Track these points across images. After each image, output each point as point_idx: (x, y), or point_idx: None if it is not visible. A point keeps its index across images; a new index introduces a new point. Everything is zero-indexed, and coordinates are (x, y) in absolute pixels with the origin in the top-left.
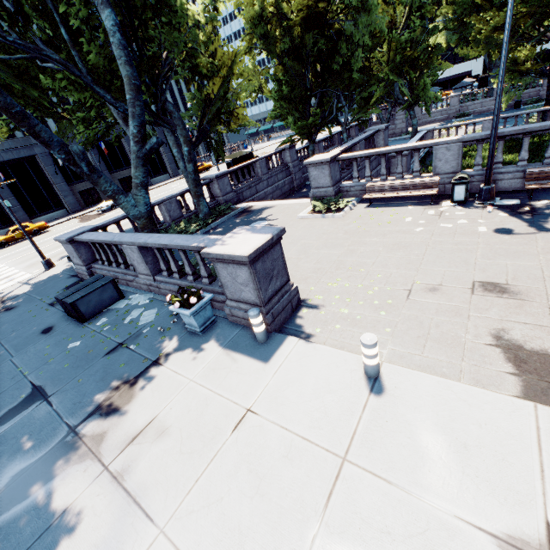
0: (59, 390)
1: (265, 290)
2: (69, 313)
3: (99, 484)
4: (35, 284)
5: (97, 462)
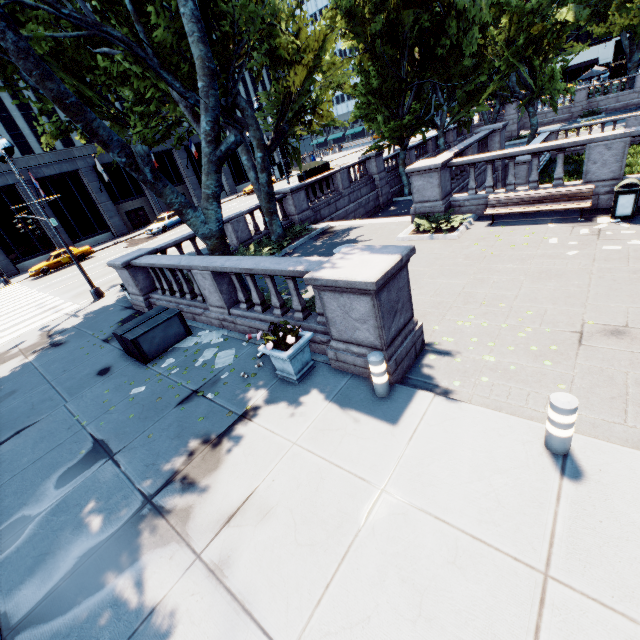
0: (126, 447)
1: (388, 329)
2: (128, 351)
3: (191, 578)
4: (85, 317)
5: (185, 548)
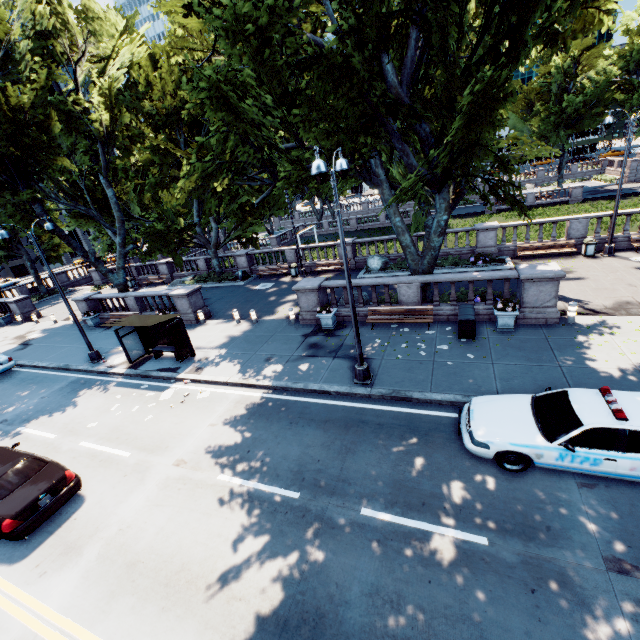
0: None
1: (23, 311)
2: None
3: None
4: None
5: None
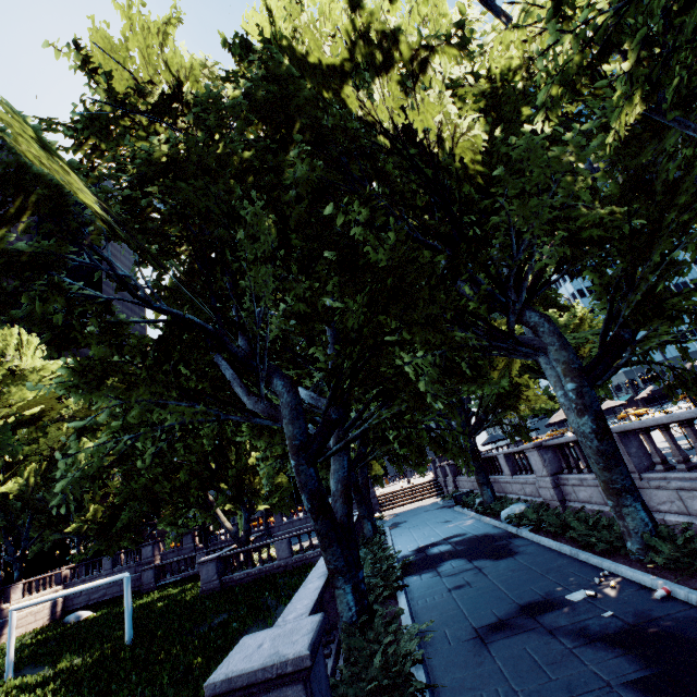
0: None
1: None
2: None
3: None
4: None
5: None
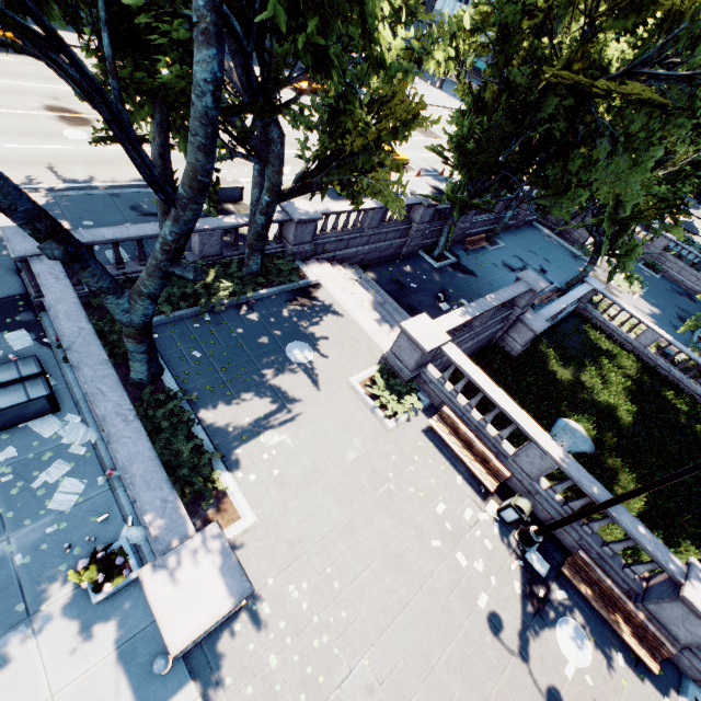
0: None
1: None
2: None
3: None
4: None
5: None
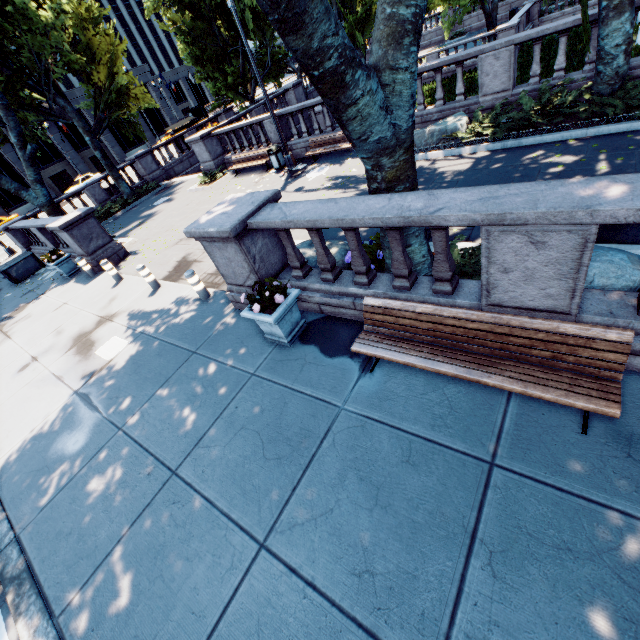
0: None
1: (87, 247)
2: (9, 279)
3: None
4: None
5: (0, 331)
